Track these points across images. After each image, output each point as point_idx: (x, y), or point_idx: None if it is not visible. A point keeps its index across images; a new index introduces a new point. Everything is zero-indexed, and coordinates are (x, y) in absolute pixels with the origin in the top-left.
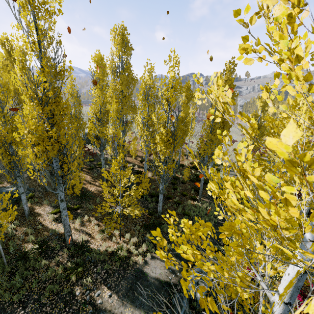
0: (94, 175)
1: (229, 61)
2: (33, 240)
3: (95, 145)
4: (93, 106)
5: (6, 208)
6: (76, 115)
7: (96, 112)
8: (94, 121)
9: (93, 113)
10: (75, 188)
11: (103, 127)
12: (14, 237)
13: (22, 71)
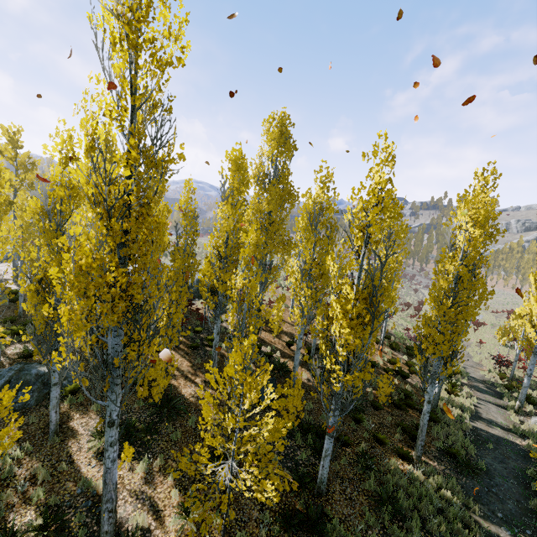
0: (196, 362)
1: (484, 169)
2: (41, 499)
3: (208, 305)
4: (216, 233)
5: (25, 408)
6: (185, 248)
7: (220, 244)
8: (213, 260)
9: (214, 246)
10: (154, 387)
11: (227, 272)
12: (11, 482)
13: (87, 154)
